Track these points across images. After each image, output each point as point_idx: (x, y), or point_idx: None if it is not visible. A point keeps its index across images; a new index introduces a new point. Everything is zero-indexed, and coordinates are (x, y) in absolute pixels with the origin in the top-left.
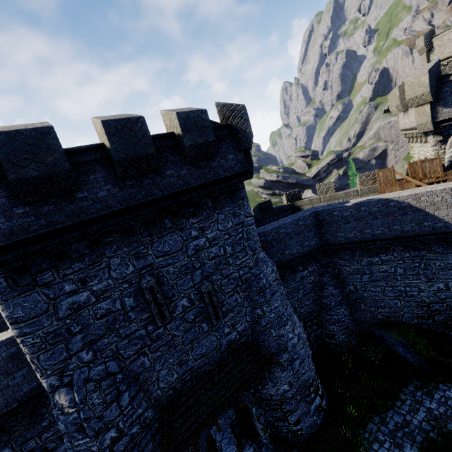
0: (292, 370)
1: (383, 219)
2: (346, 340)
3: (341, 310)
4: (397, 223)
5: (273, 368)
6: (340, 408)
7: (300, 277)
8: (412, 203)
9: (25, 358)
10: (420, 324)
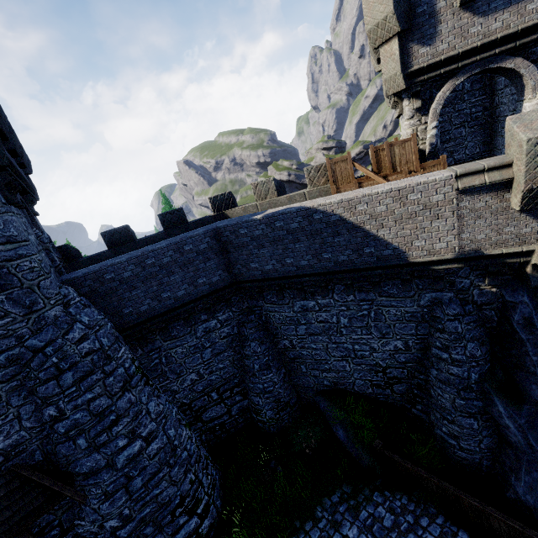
0: (128, 494)
1: (307, 241)
2: (276, 417)
3: (268, 376)
4: (327, 249)
5: (89, 496)
6: (229, 531)
7: (204, 331)
8: (345, 216)
9: None
10: (376, 395)
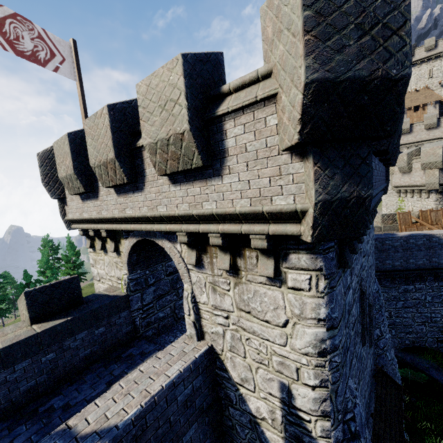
0: None
1: (425, 251)
2: None
3: None
4: (436, 256)
5: None
6: (419, 440)
7: None
8: None
9: (196, 405)
10: (439, 348)
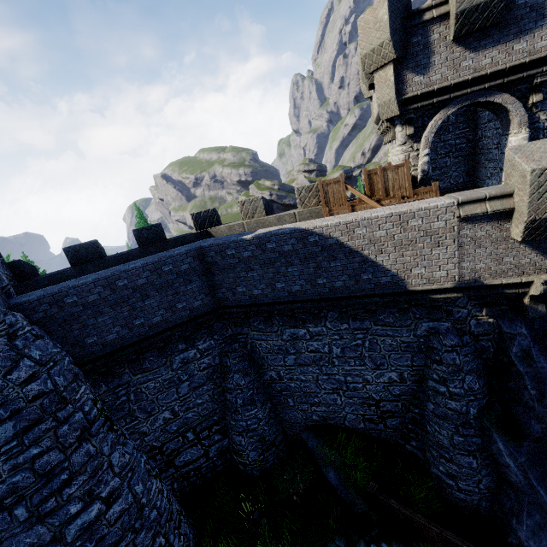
0: None
1: (301, 265)
2: (260, 459)
3: (252, 412)
4: (322, 274)
5: None
6: None
7: (181, 362)
8: (343, 239)
9: None
10: (368, 430)
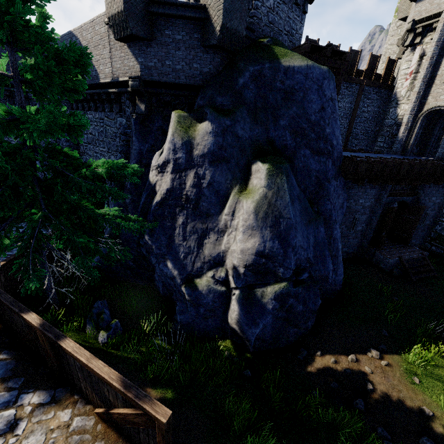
0: None
1: None
2: None
3: None
4: None
5: None
6: None
7: None
8: (81, 40)
9: None
10: None
